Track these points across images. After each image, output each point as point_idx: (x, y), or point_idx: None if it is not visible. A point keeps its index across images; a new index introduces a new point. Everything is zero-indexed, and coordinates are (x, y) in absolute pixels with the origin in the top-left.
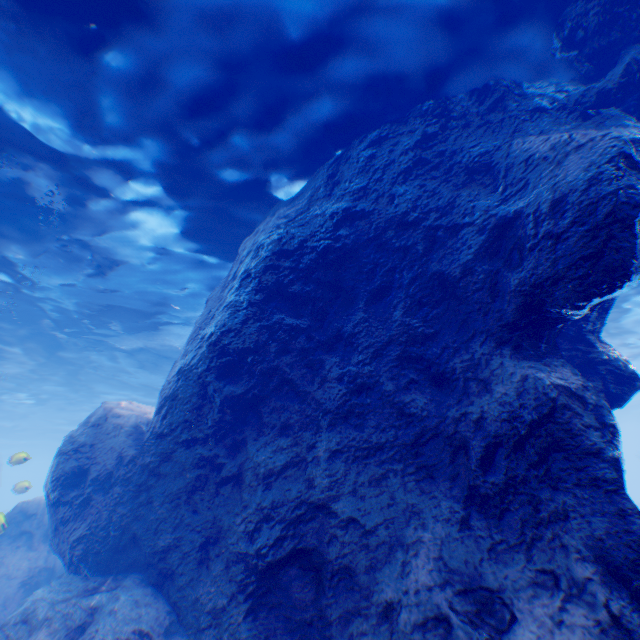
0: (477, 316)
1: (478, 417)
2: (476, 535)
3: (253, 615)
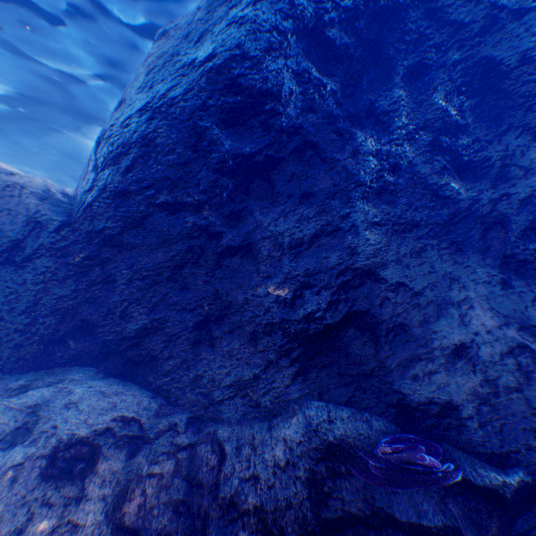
0: (516, 112)
1: (526, 196)
2: (517, 291)
3: (302, 377)
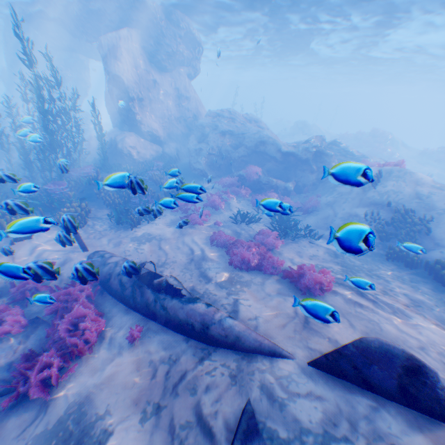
0: None
1: None
2: None
3: None
